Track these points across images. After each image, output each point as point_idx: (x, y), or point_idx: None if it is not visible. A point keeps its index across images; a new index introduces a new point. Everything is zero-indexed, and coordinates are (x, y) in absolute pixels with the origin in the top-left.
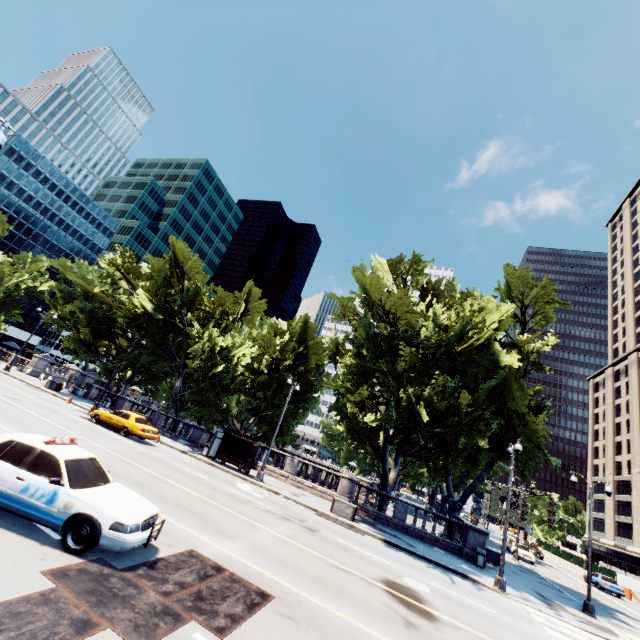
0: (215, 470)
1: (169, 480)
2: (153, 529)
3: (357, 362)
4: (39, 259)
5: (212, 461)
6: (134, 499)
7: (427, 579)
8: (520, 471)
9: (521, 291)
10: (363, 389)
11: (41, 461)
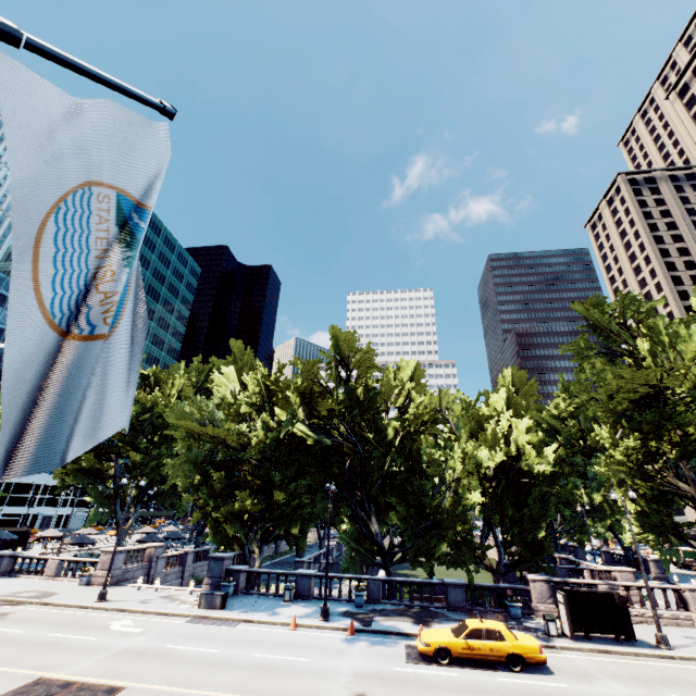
0: (642, 664)
1: None
2: None
3: None
4: None
5: (584, 643)
6: None
7: None
8: None
9: None
10: None
11: None
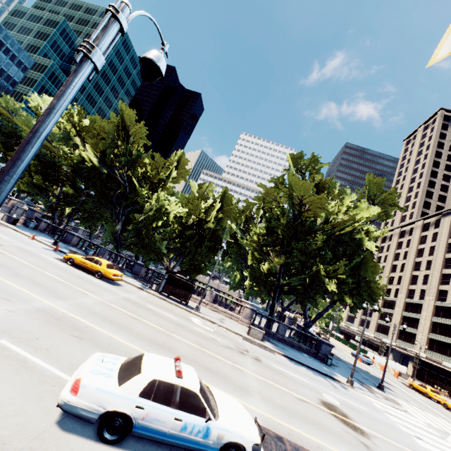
0: (169, 305)
1: (167, 331)
2: (264, 435)
3: (245, 221)
4: None
5: (161, 295)
6: (236, 406)
7: (327, 390)
8: (350, 308)
9: (376, 195)
10: (281, 259)
11: (185, 398)
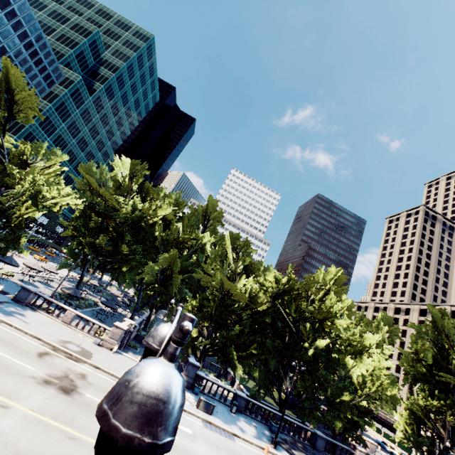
0: None
1: None
2: None
3: None
4: (53, 151)
5: None
6: None
7: None
8: None
9: None
10: None
11: None
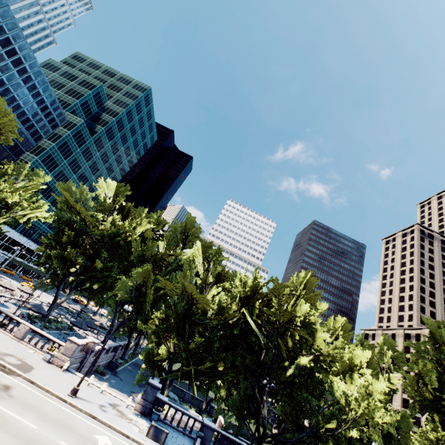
0: None
1: None
2: None
3: None
4: (34, 172)
5: None
6: None
7: None
8: None
9: None
10: None
11: None
